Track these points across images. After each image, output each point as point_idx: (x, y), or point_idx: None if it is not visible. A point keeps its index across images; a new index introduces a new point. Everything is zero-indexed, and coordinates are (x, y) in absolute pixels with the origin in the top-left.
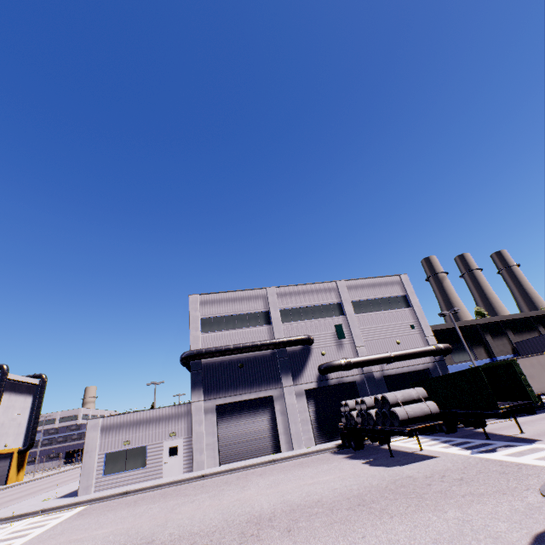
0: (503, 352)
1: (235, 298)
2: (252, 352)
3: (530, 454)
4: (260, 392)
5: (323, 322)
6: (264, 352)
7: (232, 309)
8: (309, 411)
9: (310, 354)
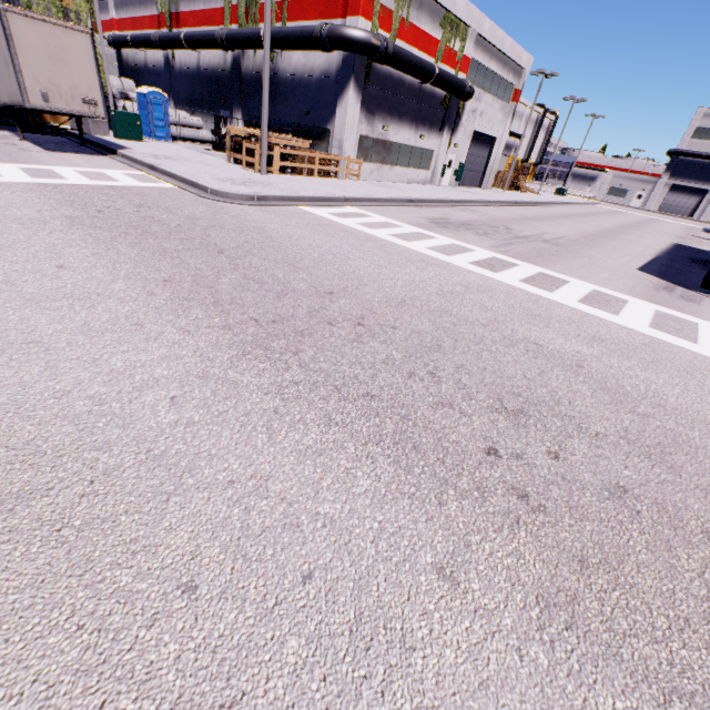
0: None
1: None
2: None
3: None
4: (702, 186)
5: None
6: None
7: None
8: None
9: None
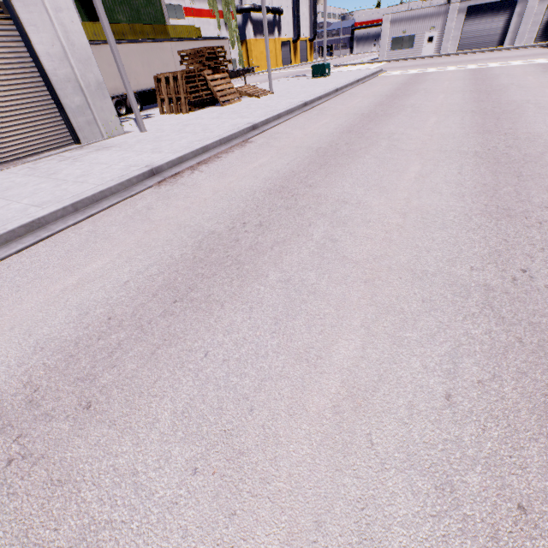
0: None
1: None
2: None
3: None
4: None
5: None
6: None
7: None
8: (544, 15)
9: None
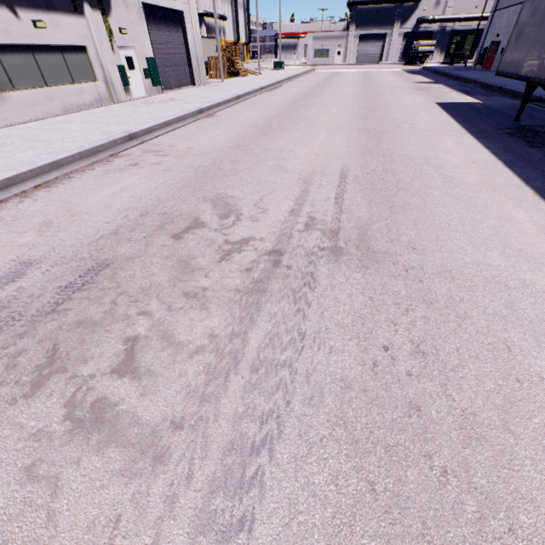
0: None
1: None
2: (384, 4)
3: None
4: (381, 30)
5: None
6: (391, 5)
7: None
8: (401, 45)
9: (416, 10)
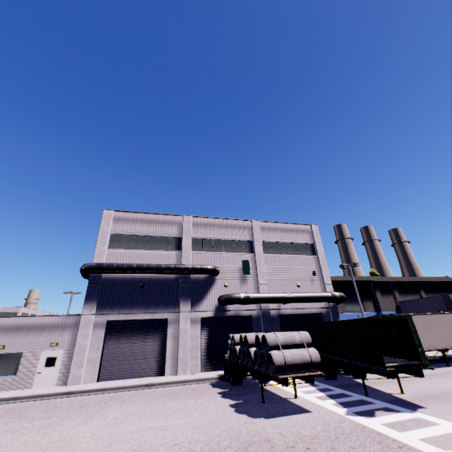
0: (388, 308)
1: (150, 220)
2: (156, 274)
3: (414, 429)
4: (155, 313)
5: (232, 256)
6: (168, 275)
7: (145, 230)
8: (201, 339)
9: (213, 284)
